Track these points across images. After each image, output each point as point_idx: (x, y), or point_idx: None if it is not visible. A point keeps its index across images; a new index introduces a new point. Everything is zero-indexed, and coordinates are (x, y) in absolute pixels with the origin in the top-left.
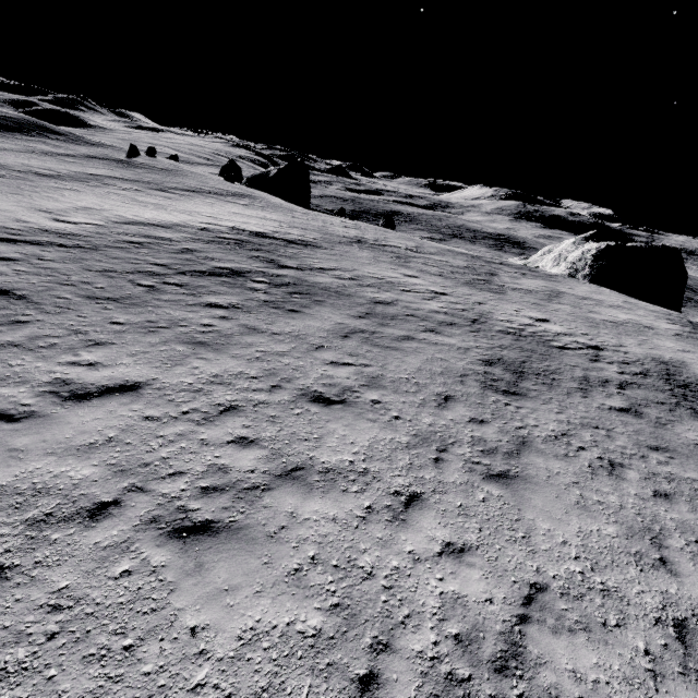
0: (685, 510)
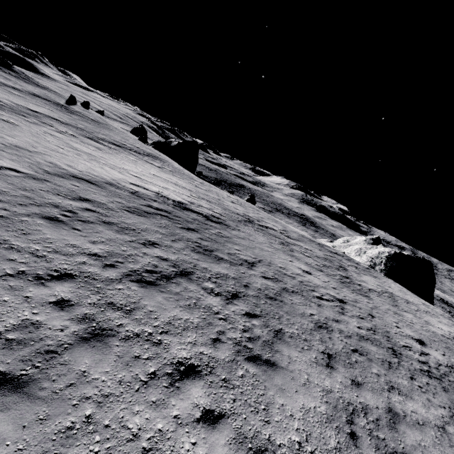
0: None
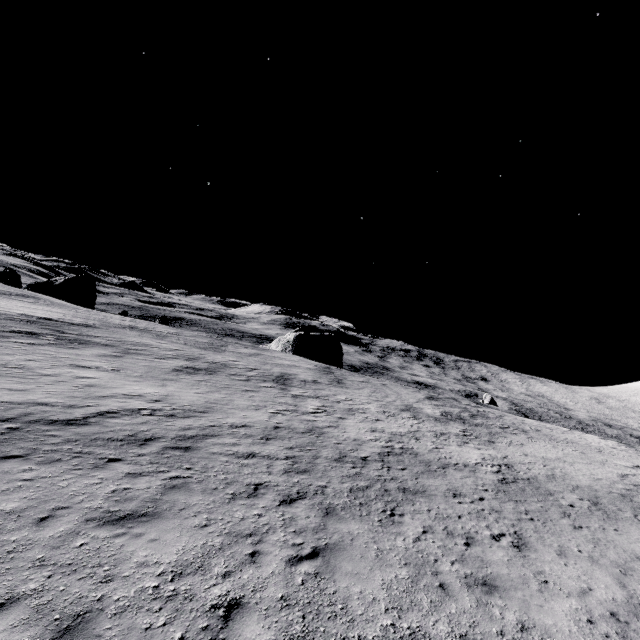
0: (232, 391)
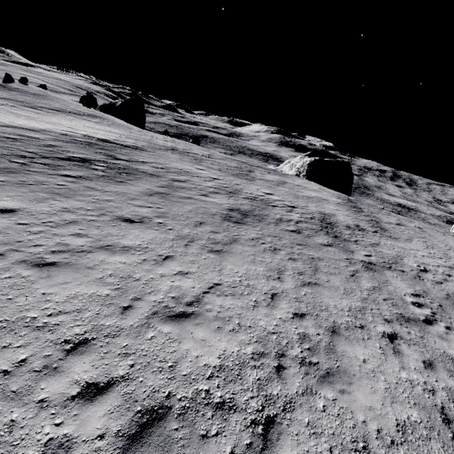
0: (299, 264)
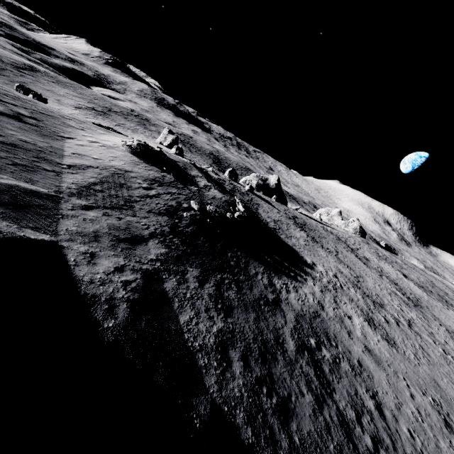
0: None
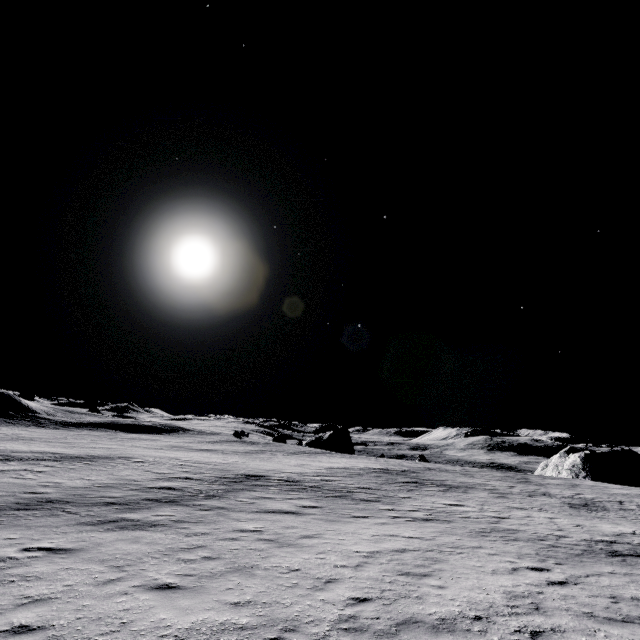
0: None
